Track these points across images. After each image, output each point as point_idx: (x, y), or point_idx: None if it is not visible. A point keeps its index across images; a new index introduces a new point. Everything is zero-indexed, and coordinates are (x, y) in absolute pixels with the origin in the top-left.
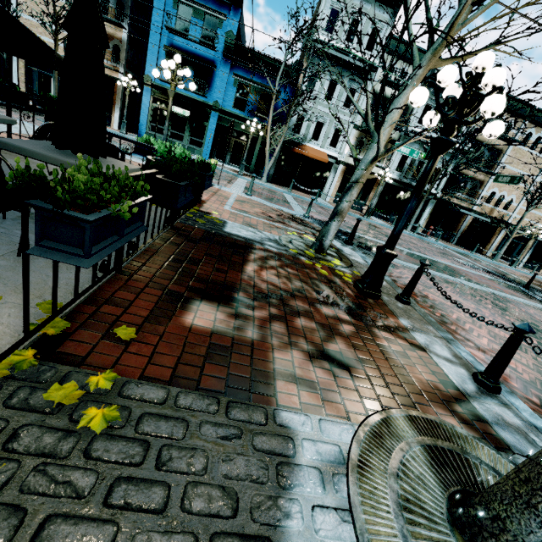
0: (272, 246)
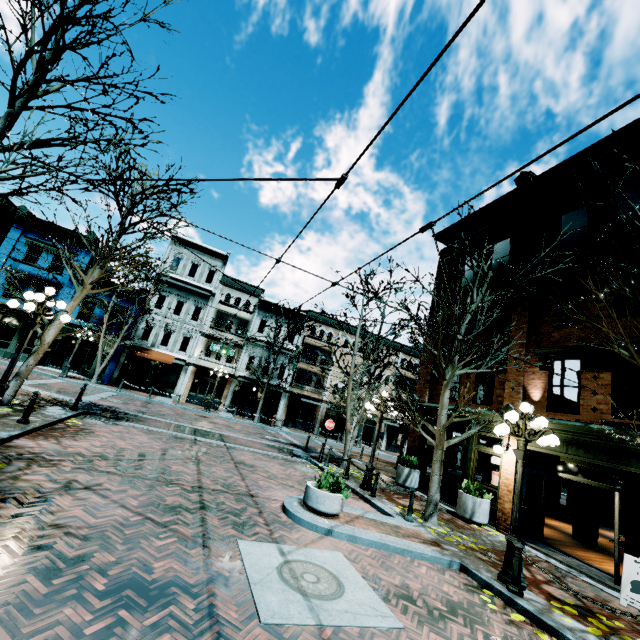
0: None
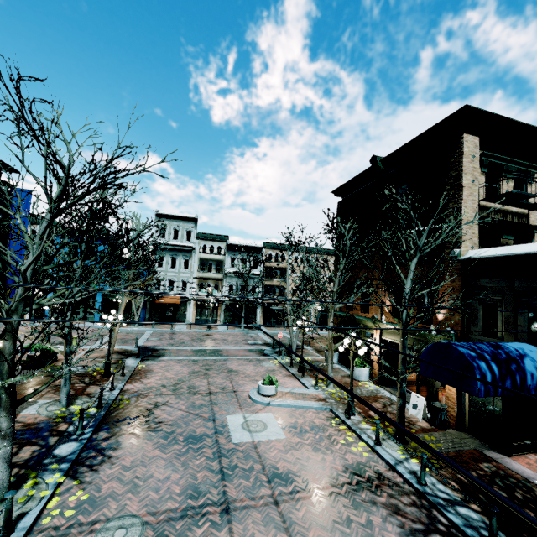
0: (80, 371)
